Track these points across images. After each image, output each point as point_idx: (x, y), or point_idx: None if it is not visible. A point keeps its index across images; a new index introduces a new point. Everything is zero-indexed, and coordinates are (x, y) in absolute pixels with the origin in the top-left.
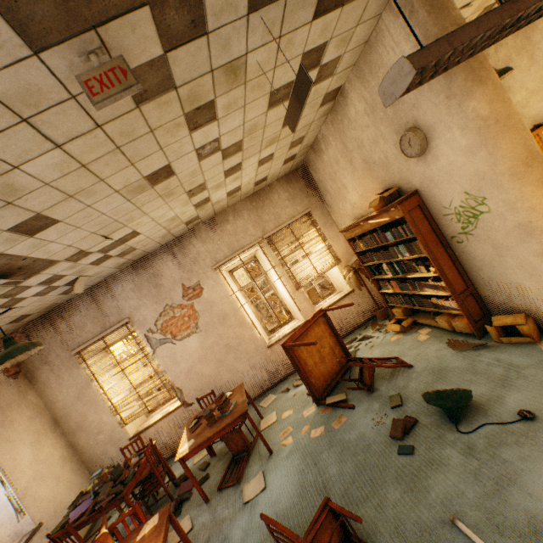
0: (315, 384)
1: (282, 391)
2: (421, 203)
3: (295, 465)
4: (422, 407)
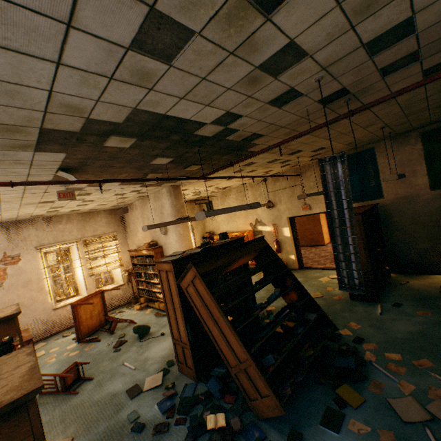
0: (82, 330)
1: (53, 340)
2: (162, 251)
3: (56, 367)
4: (132, 336)
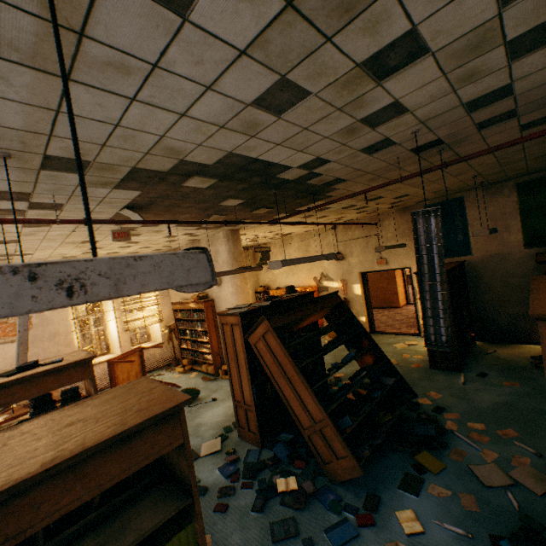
0: None
1: None
2: (213, 305)
3: None
4: None
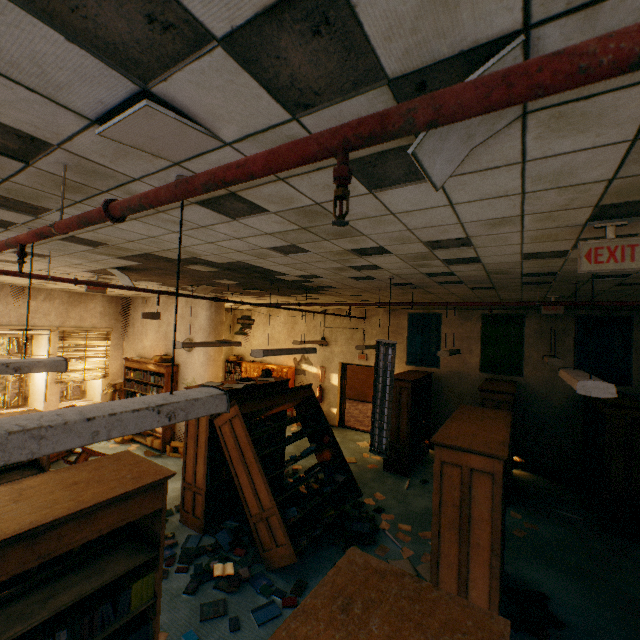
0: None
1: None
2: (177, 371)
3: None
4: None
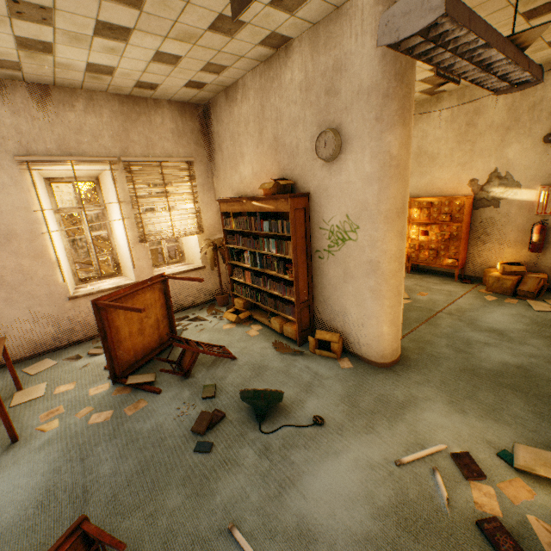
0: (120, 358)
1: (70, 358)
2: (308, 207)
3: (50, 460)
4: (234, 402)
